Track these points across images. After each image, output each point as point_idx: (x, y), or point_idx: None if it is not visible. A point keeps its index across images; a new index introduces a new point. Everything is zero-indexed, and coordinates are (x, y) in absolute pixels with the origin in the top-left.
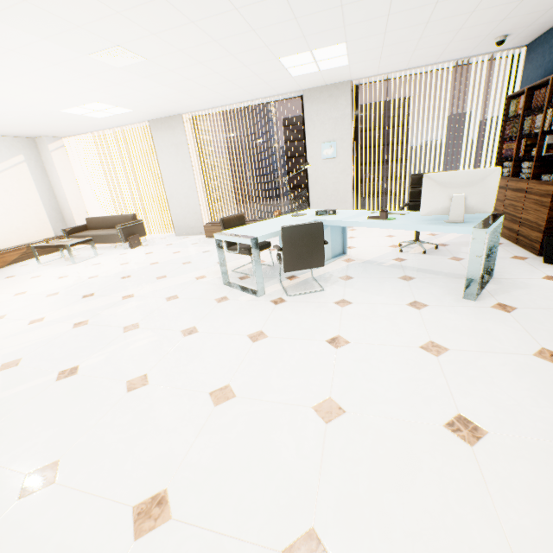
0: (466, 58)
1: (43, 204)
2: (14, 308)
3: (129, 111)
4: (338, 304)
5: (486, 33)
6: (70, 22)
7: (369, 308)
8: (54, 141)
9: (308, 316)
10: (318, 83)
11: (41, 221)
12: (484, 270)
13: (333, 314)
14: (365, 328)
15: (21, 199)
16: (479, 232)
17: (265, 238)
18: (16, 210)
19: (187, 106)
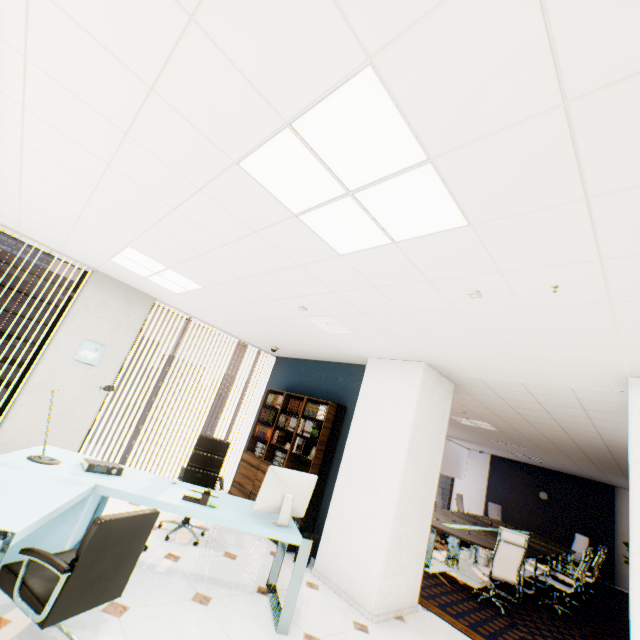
0: (247, 342)
1: None
2: None
3: None
4: None
5: (274, 341)
6: None
7: None
8: None
9: None
10: (124, 278)
11: None
12: (270, 577)
13: None
14: None
15: None
16: (307, 543)
17: (26, 531)
18: None
19: None
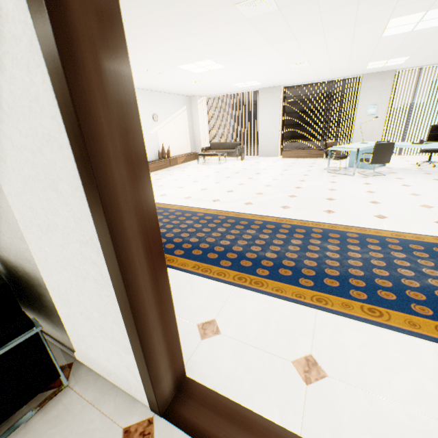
0: None
1: (189, 133)
2: (228, 175)
3: (260, 84)
4: (396, 179)
5: None
6: (305, 56)
7: (413, 180)
8: (199, 98)
9: (385, 181)
10: (375, 71)
11: (187, 143)
12: None
13: (397, 181)
14: (415, 184)
15: (183, 130)
16: None
17: (361, 149)
18: (181, 135)
19: (290, 82)
